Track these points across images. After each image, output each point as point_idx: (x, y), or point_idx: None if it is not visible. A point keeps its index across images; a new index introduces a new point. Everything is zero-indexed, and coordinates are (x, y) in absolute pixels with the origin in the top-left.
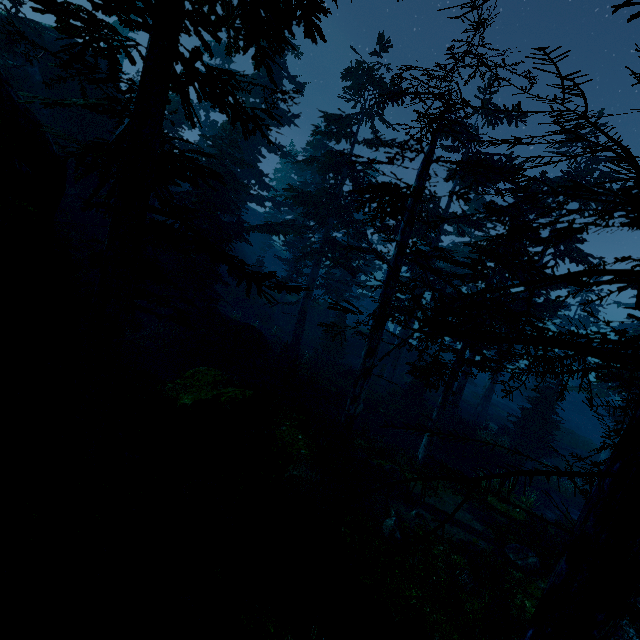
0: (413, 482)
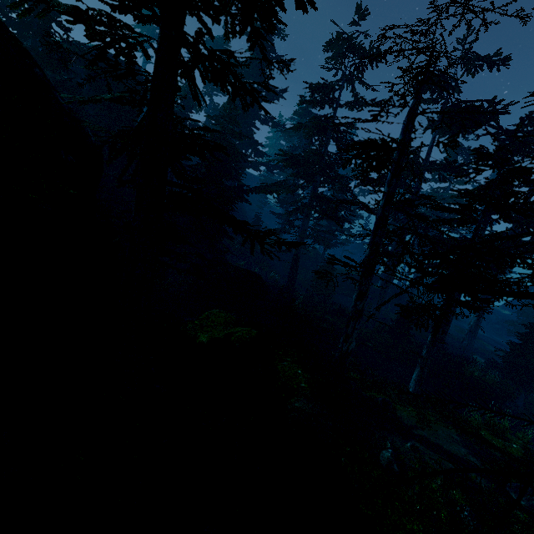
0: (405, 414)
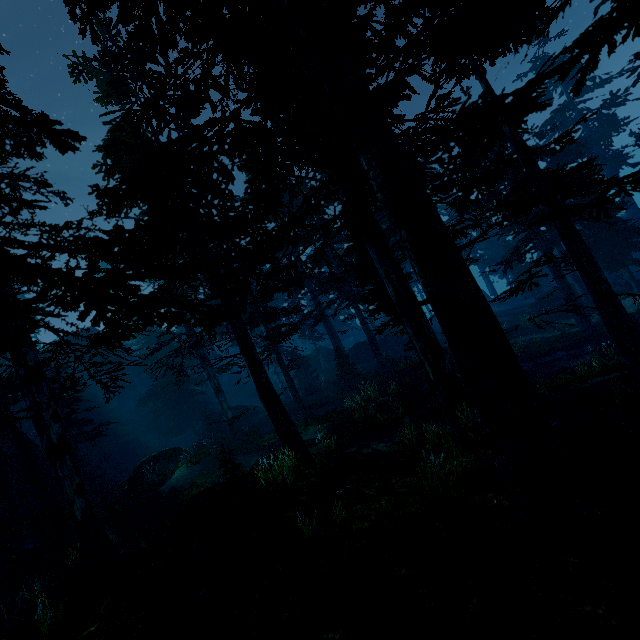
0: None
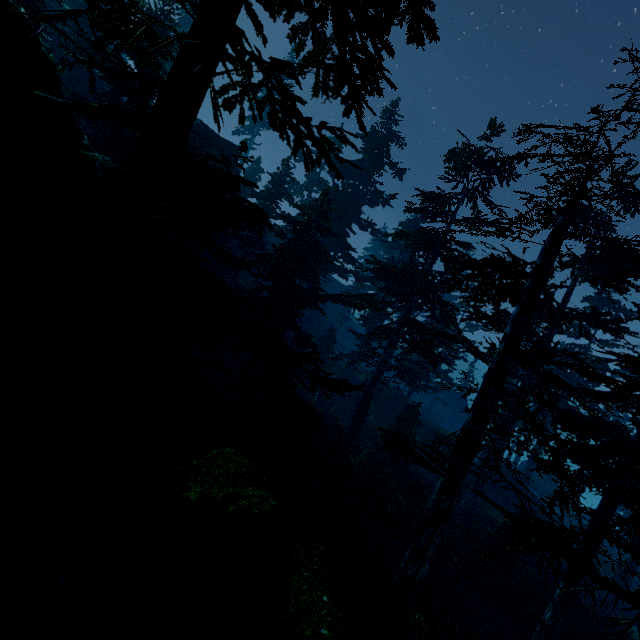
0: None
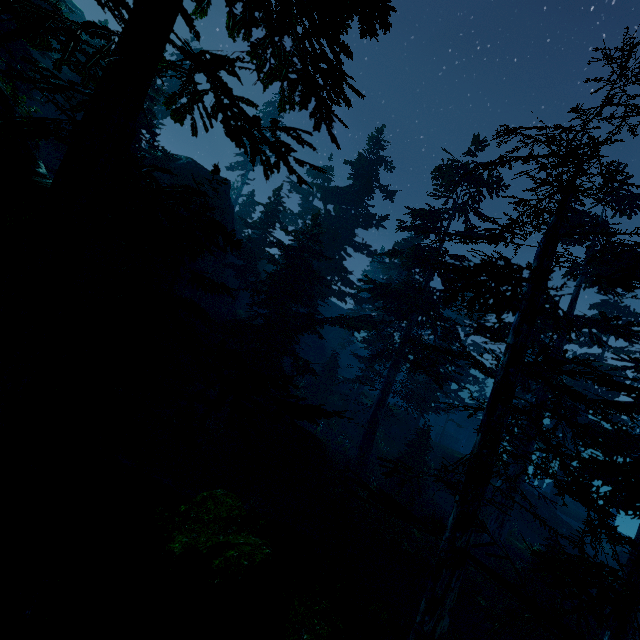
0: None
